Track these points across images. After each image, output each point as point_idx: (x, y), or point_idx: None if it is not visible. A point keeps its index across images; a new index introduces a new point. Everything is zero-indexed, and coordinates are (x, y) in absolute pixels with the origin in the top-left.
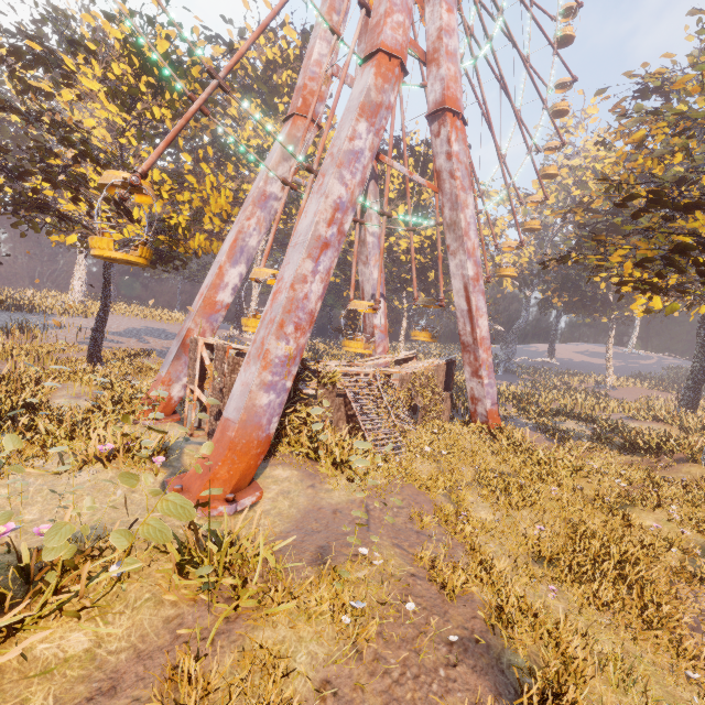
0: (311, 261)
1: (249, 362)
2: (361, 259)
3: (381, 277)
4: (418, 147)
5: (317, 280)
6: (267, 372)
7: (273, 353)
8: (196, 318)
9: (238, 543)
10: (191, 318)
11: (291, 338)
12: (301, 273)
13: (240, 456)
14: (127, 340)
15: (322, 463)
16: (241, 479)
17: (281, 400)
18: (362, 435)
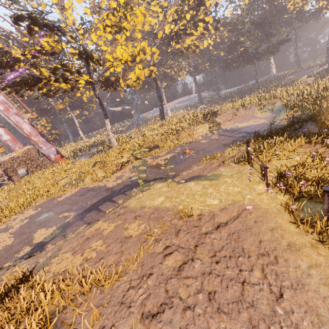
0: None
1: None
2: None
3: None
4: (24, 30)
5: None
6: None
7: None
8: None
9: None
10: None
11: None
12: None
13: None
14: None
15: None
16: None
17: None
18: None
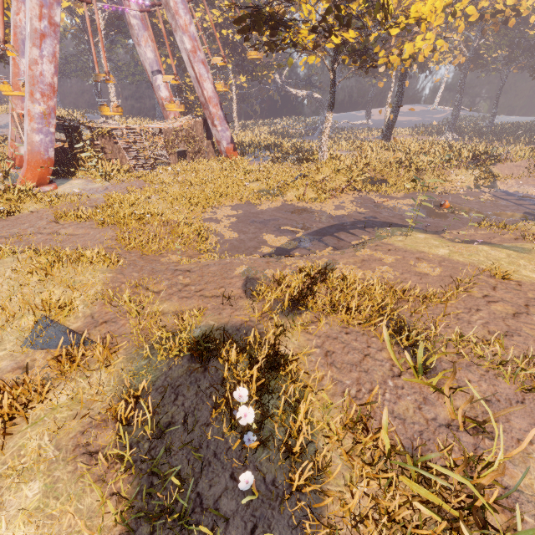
0: (36, 49)
1: (25, 119)
2: (135, 41)
3: (155, 56)
4: None
5: (46, 62)
6: (33, 123)
7: (33, 111)
8: (14, 100)
9: (12, 185)
10: (10, 101)
11: (41, 102)
12: (32, 58)
13: (35, 168)
14: (6, 131)
15: (93, 174)
16: (41, 179)
17: (50, 139)
18: (144, 168)
